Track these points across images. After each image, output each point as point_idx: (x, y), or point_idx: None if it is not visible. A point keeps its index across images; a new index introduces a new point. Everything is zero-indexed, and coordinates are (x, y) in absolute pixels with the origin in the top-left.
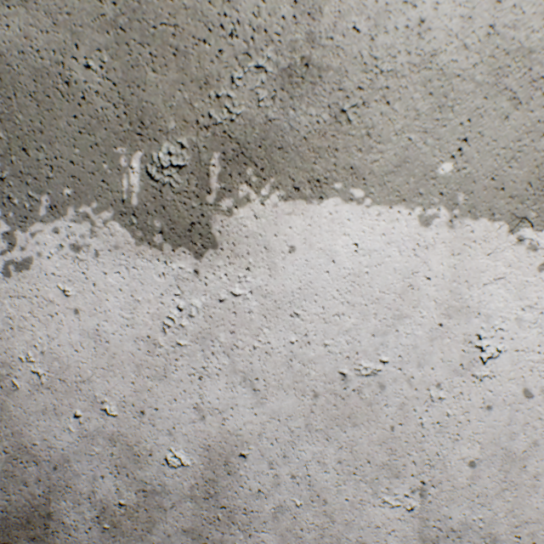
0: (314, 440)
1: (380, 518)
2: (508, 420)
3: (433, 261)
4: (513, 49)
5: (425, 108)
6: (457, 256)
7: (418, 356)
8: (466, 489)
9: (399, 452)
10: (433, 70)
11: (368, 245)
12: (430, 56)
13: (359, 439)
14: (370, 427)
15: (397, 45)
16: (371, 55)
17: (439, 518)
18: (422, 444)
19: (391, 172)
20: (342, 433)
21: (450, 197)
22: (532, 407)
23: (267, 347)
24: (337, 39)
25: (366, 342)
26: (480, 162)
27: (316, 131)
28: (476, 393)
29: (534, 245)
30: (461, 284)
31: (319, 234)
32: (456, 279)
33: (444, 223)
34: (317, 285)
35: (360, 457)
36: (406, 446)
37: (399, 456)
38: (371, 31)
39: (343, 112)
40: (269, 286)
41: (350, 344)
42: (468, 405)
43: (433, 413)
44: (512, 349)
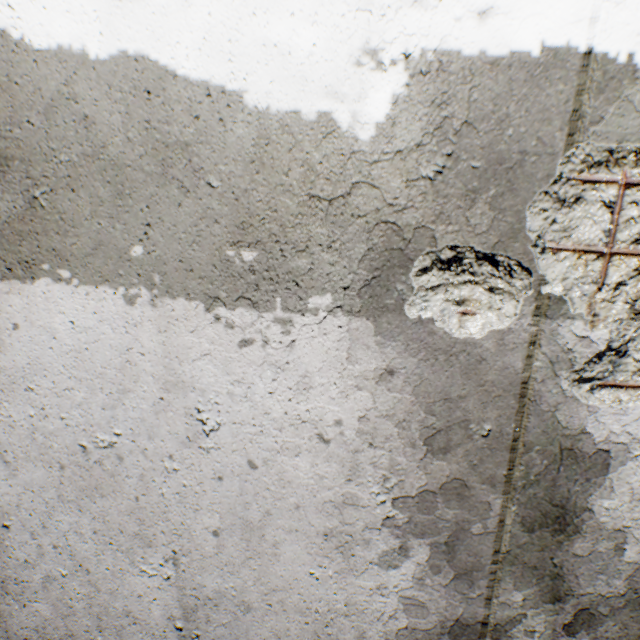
0: (70, 511)
1: (142, 586)
2: (241, 490)
3: (145, 338)
4: (172, 142)
5: (108, 195)
6: (165, 333)
7: (148, 429)
8: (215, 557)
9: (149, 522)
10: (107, 160)
11: (84, 322)
12: (101, 148)
13: (110, 509)
14: (117, 498)
15: (70, 138)
16: (50, 147)
17: (196, 586)
18: (167, 514)
19: (91, 255)
20: (94, 503)
21: (148, 278)
22: (260, 478)
23: (10, 420)
24: (16, 132)
25: (99, 416)
26: (167, 246)
27: (16, 216)
28: (207, 465)
29: (231, 323)
30: (174, 360)
31: (38, 312)
32: (168, 355)
33: (148, 302)
34: (45, 360)
35: (114, 527)
36: (154, 516)
37: (149, 525)
38: (44, 125)
39: (37, 198)
40: (3, 362)
41: (85, 417)
42: (202, 475)
43: (172, 484)
44: (231, 422)
